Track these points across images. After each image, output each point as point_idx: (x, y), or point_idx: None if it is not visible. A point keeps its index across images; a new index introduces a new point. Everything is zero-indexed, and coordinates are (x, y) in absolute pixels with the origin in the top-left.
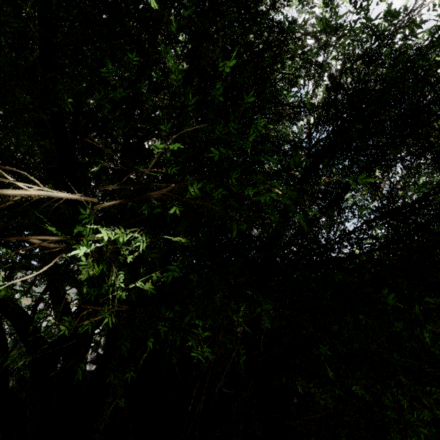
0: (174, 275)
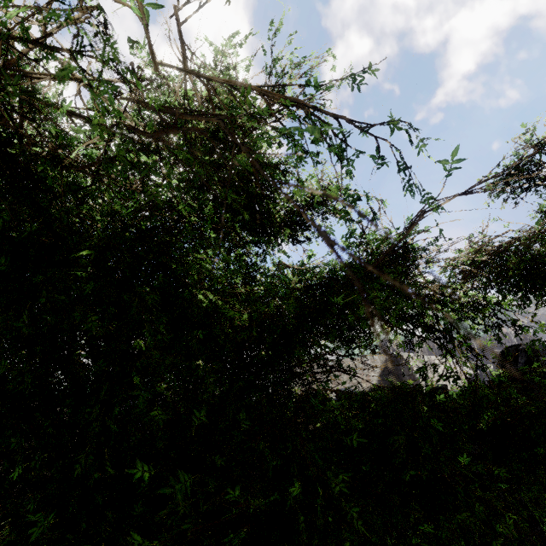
0: None
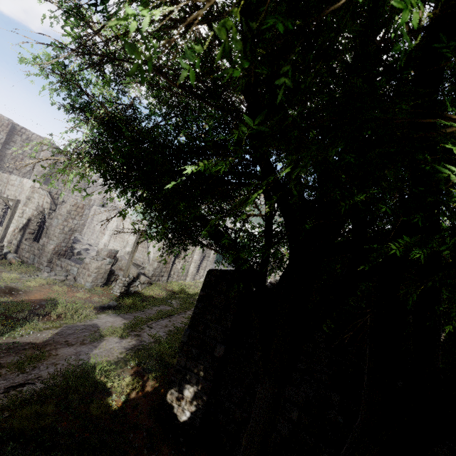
0: None
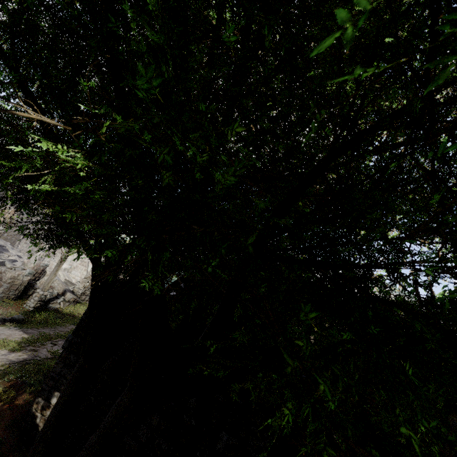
0: (80, 188)
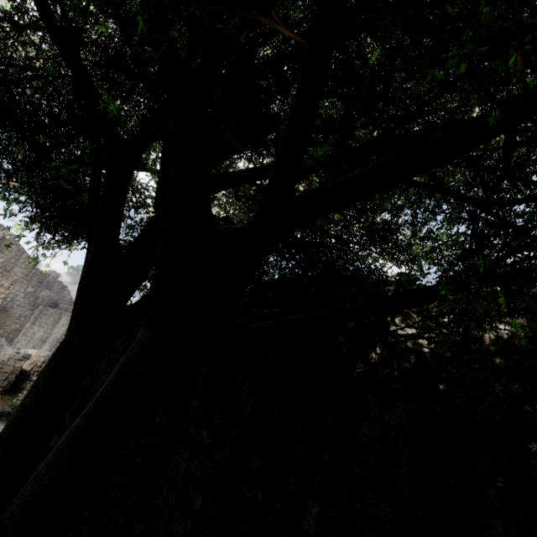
0: None
